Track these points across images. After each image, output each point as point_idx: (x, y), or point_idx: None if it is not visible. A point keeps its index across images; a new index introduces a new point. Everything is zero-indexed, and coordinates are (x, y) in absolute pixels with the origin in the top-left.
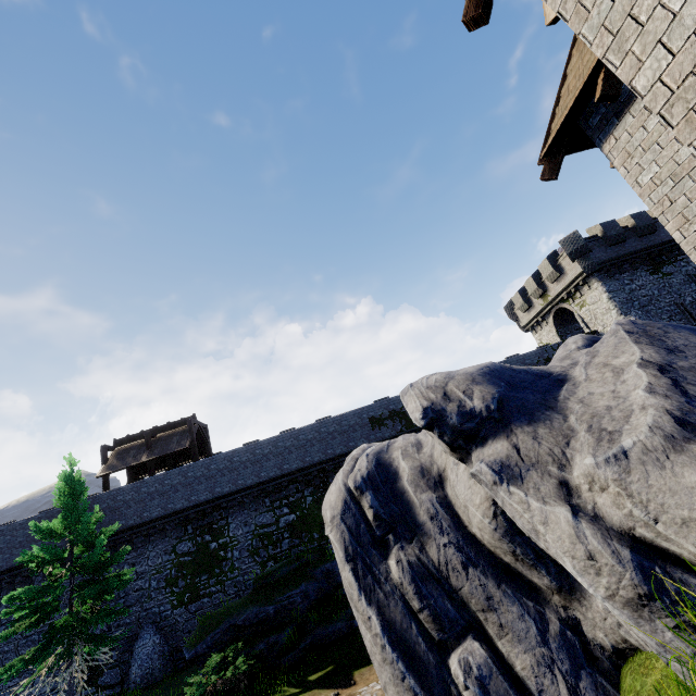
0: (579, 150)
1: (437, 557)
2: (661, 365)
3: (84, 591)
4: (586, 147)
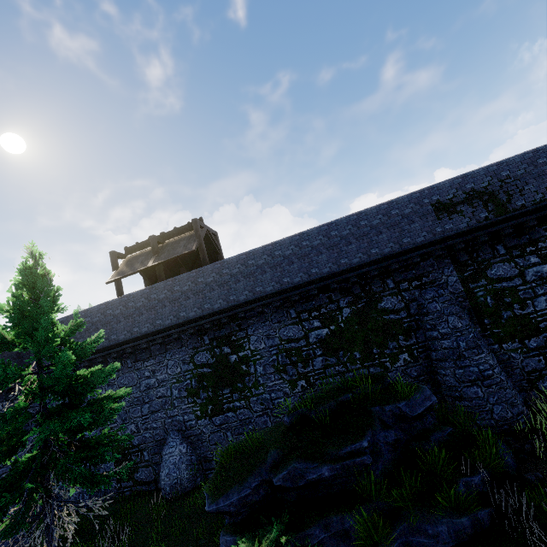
0: None
1: None
2: None
3: (36, 430)
4: None
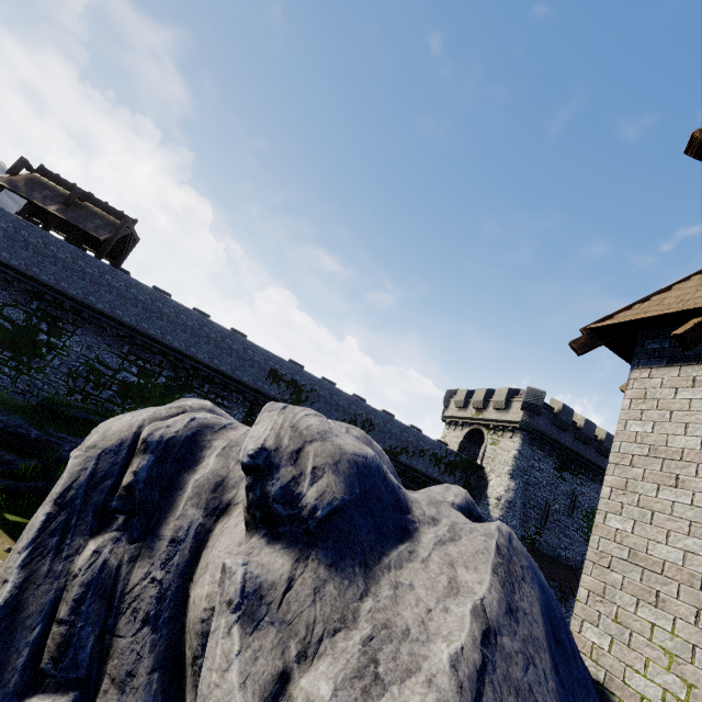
0: (616, 352)
1: (136, 583)
2: (490, 628)
3: None
4: (623, 355)
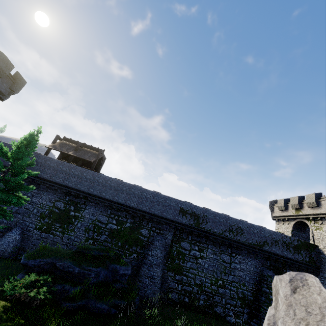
0: None
1: None
2: None
3: None
4: None
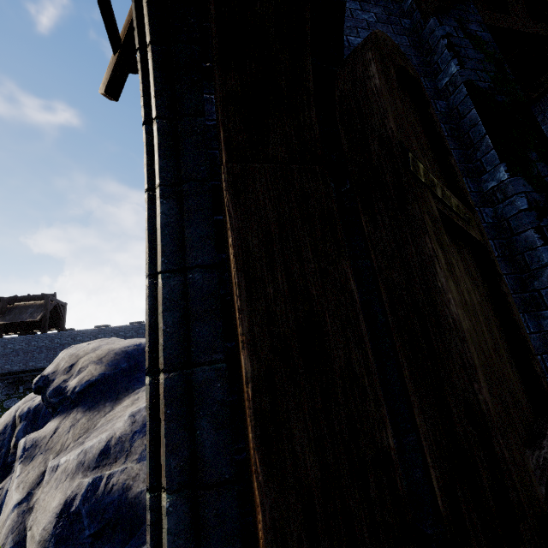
0: None
1: None
2: None
3: None
4: None
